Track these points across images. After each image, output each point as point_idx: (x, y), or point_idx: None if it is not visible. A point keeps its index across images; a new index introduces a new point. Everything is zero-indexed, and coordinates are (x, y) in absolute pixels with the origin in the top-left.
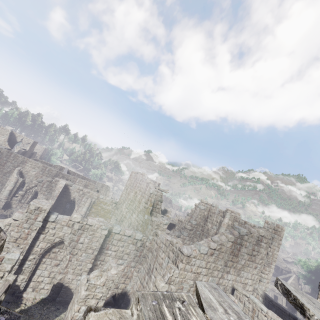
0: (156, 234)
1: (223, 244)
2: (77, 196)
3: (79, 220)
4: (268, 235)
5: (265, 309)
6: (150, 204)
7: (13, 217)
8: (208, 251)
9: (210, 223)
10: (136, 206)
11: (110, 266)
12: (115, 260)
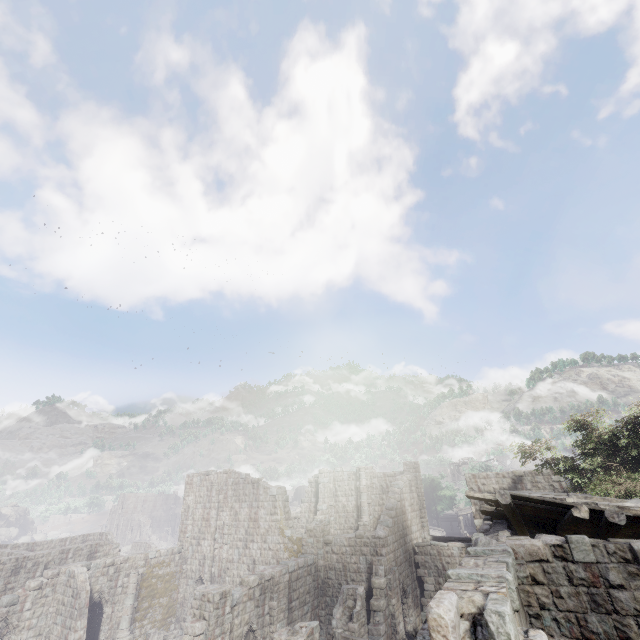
0: (327, 542)
1: (397, 507)
2: (106, 584)
3: (258, 581)
4: (413, 476)
5: (446, 544)
6: (281, 512)
7: (197, 632)
8: (392, 522)
9: (343, 497)
10: (250, 528)
11: (351, 590)
12: (301, 610)
